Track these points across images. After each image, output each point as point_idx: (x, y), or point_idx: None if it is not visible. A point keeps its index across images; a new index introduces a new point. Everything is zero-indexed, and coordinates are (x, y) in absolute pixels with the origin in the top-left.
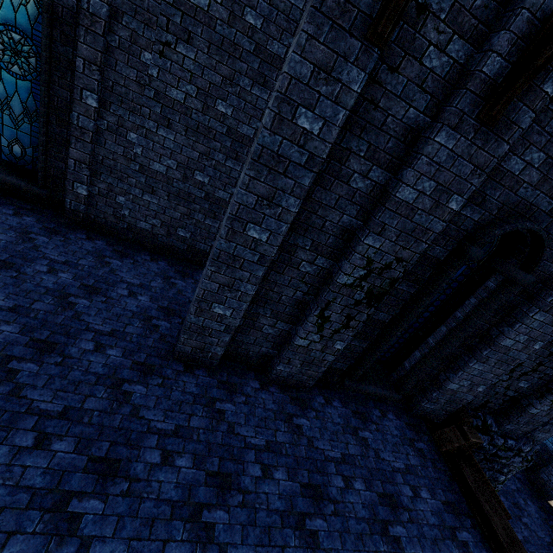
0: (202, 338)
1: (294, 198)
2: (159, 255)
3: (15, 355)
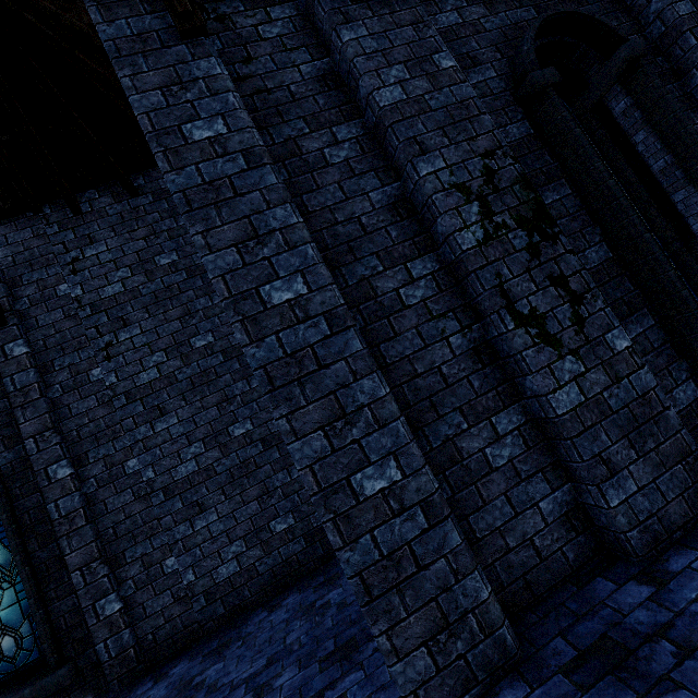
0: (414, 590)
1: (279, 208)
2: (279, 595)
3: None
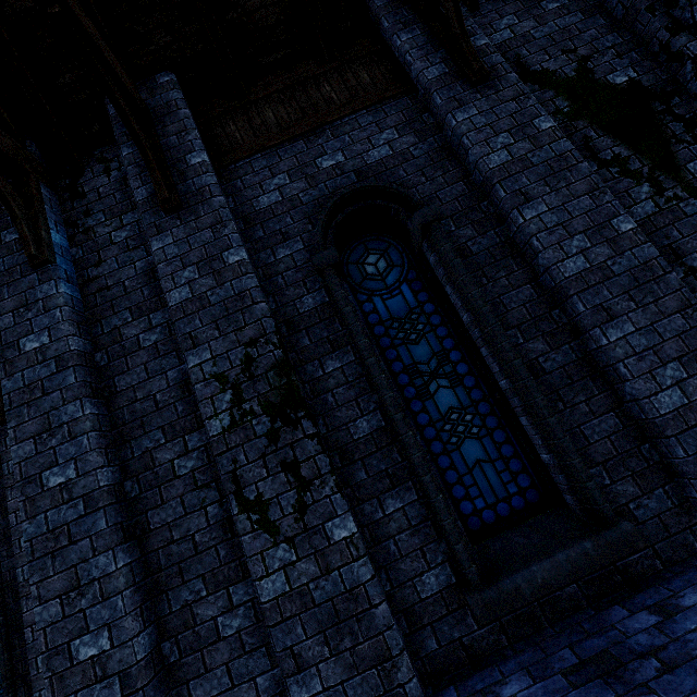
0: None
1: (71, 404)
2: None
3: None
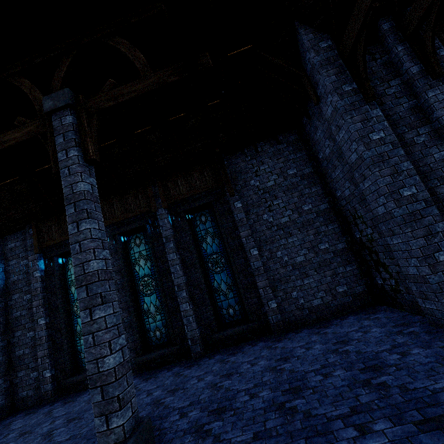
0: None
1: (404, 163)
2: (341, 317)
3: (366, 378)
